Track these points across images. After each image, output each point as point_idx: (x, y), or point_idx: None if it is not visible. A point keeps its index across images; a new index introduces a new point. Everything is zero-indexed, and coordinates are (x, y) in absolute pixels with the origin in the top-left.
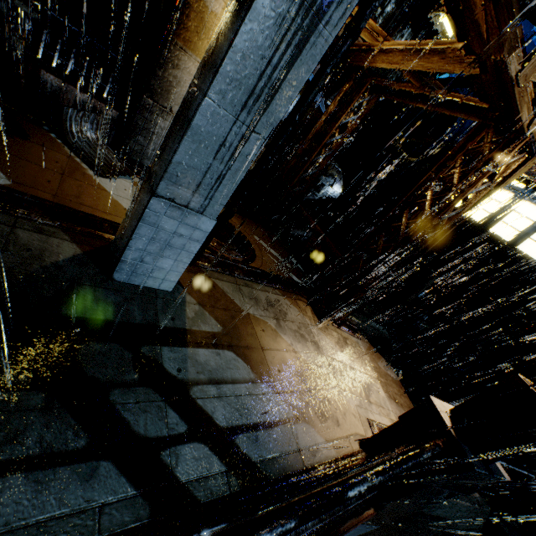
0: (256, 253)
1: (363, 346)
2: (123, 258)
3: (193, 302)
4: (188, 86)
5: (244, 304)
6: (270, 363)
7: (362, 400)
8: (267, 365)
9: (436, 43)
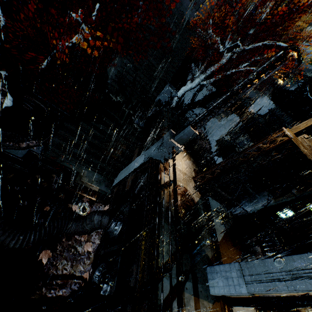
0: None
1: None
2: (215, 266)
3: (209, 307)
4: None
5: None
6: None
7: None
8: None
9: None
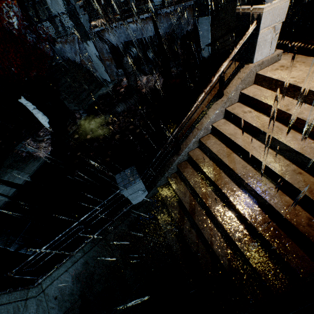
0: None
1: None
2: None
3: None
4: None
5: None
6: None
7: None
8: None
9: None
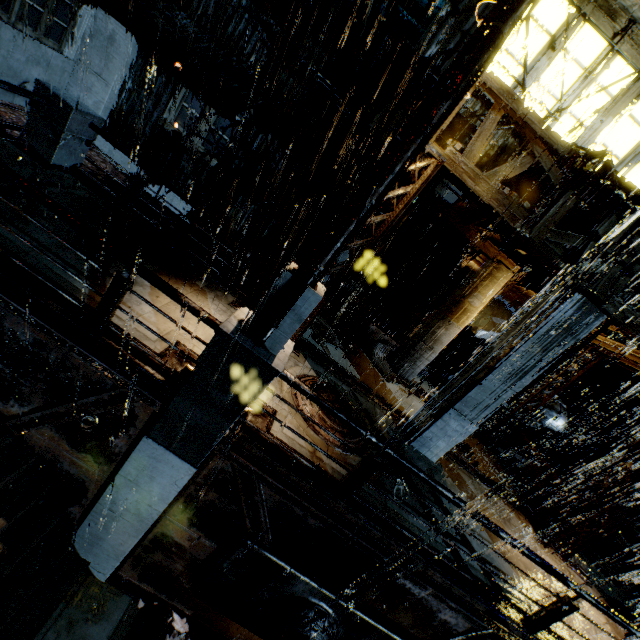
0: (478, 461)
1: (595, 595)
2: (422, 435)
3: (448, 476)
4: (447, 338)
5: (477, 493)
6: (501, 542)
7: (589, 629)
8: (499, 541)
9: (634, 352)
